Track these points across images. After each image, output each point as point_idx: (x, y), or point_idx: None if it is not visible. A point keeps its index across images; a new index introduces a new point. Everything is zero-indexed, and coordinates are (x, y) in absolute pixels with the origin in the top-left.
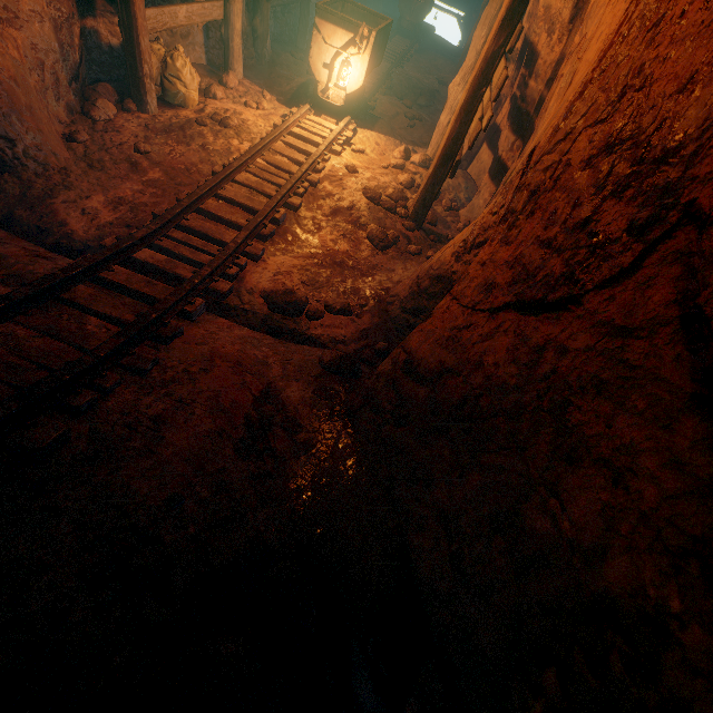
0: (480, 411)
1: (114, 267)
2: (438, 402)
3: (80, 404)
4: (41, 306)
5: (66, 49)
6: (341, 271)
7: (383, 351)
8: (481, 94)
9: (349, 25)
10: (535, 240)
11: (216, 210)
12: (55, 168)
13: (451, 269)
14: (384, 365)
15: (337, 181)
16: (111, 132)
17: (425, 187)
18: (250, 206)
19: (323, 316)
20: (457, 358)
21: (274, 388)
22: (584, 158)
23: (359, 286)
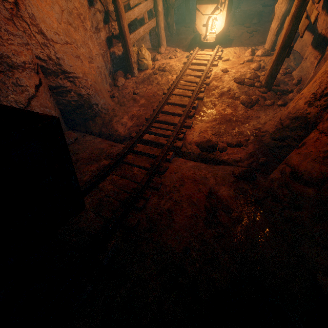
0: None
1: (137, 145)
2: (325, 198)
3: (141, 206)
4: (118, 166)
5: (106, 63)
6: (230, 124)
7: (264, 163)
8: (306, 3)
9: (213, 1)
10: None
11: (168, 109)
12: (110, 110)
13: (305, 111)
14: (275, 174)
15: (218, 79)
16: (124, 89)
17: (271, 68)
18: (182, 104)
19: (227, 149)
20: None
21: (213, 190)
22: None
23: (242, 130)
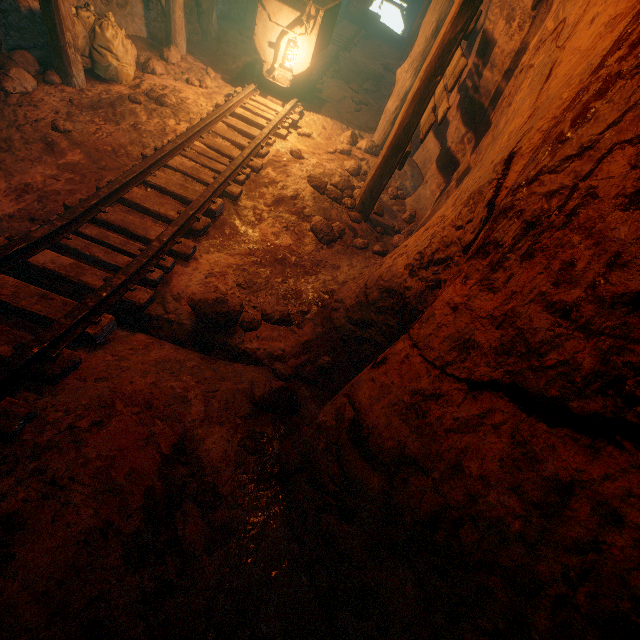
0: (461, 548)
1: None
2: (397, 506)
3: None
4: None
5: None
6: (282, 269)
7: (326, 367)
8: (436, 82)
9: (295, 2)
10: (537, 296)
11: (142, 200)
12: None
13: (404, 283)
14: (326, 416)
15: (281, 167)
16: (27, 106)
17: (372, 178)
18: (182, 195)
19: (260, 326)
20: (423, 445)
21: (191, 438)
22: (624, 191)
23: (301, 288)
